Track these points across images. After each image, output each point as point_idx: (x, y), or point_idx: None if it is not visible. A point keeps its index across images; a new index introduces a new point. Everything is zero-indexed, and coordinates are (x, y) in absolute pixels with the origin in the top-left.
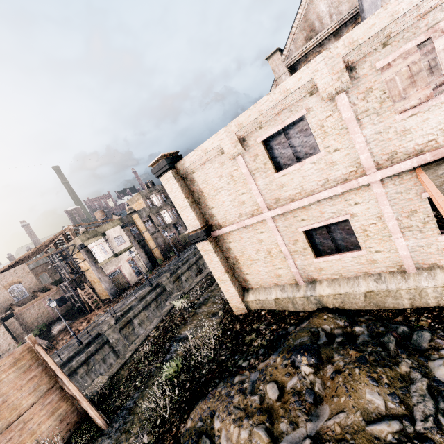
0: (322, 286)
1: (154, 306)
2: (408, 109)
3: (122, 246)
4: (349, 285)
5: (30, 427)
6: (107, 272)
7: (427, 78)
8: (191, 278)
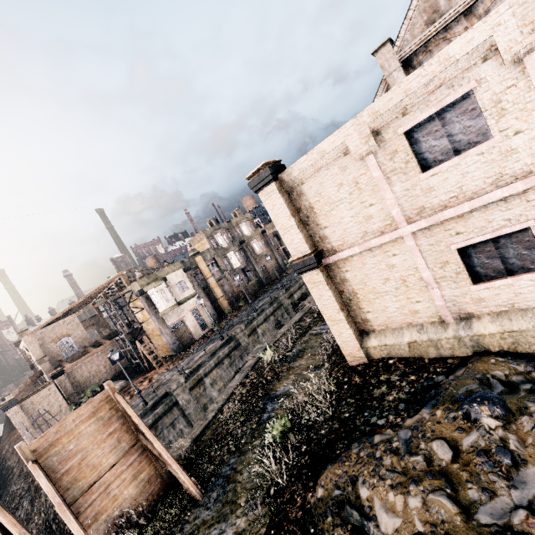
0: (483, 323)
1: (227, 363)
2: None
3: (185, 293)
4: (527, 319)
5: (111, 492)
6: (169, 324)
7: None
8: (269, 332)
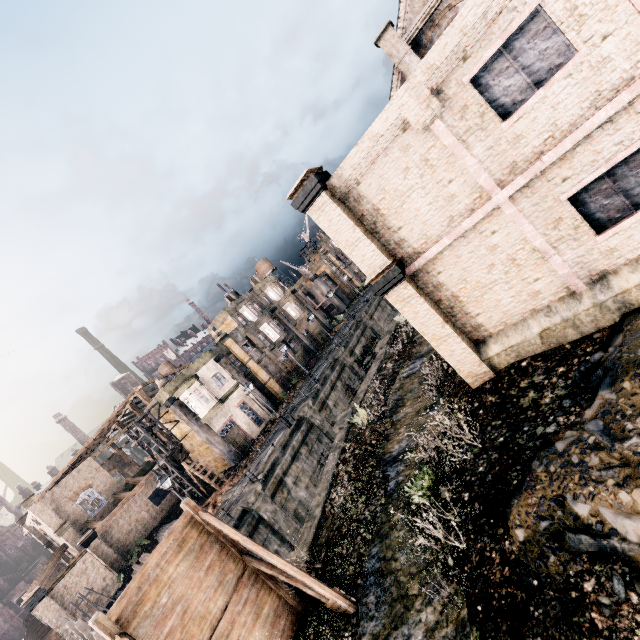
0: (622, 276)
1: (305, 452)
2: None
3: (225, 388)
4: None
5: None
6: (217, 430)
7: None
8: (341, 401)
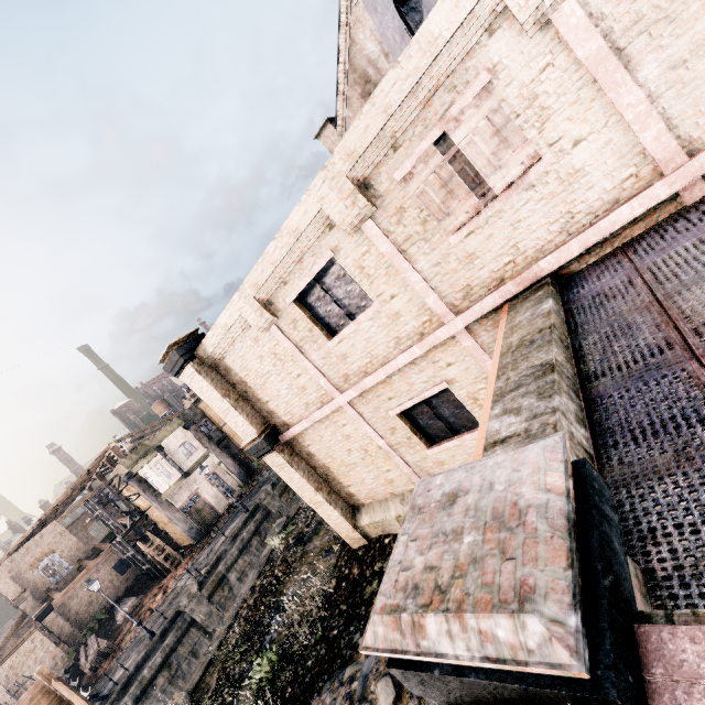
0: None
1: (257, 543)
2: (461, 227)
3: (193, 458)
4: None
5: None
6: (179, 505)
7: (463, 183)
8: None
